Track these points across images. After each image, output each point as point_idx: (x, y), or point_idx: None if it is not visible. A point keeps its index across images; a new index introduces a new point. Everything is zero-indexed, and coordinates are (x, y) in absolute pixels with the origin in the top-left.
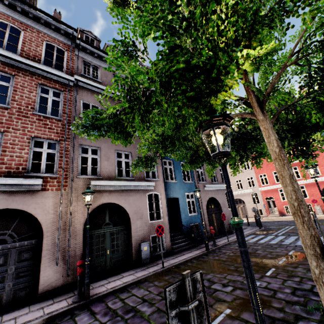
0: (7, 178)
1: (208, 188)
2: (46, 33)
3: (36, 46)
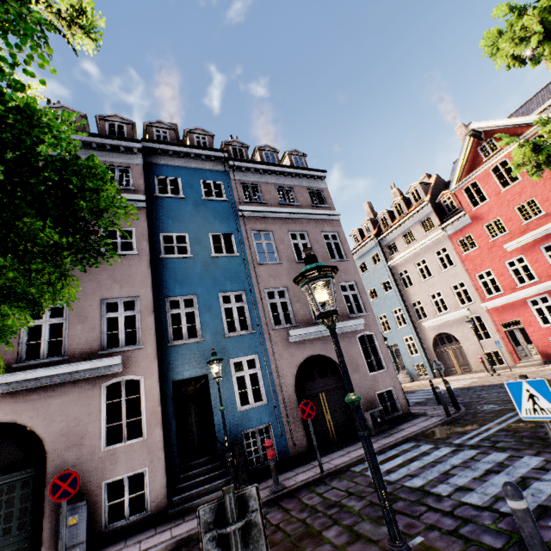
0: None
1: (301, 336)
2: None
3: None
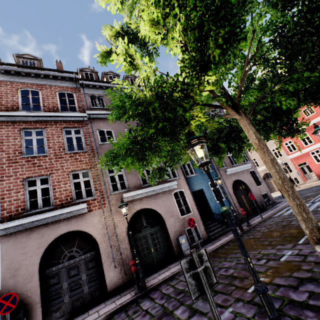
0: (62, 209)
1: (230, 172)
2: (56, 85)
3: (52, 98)
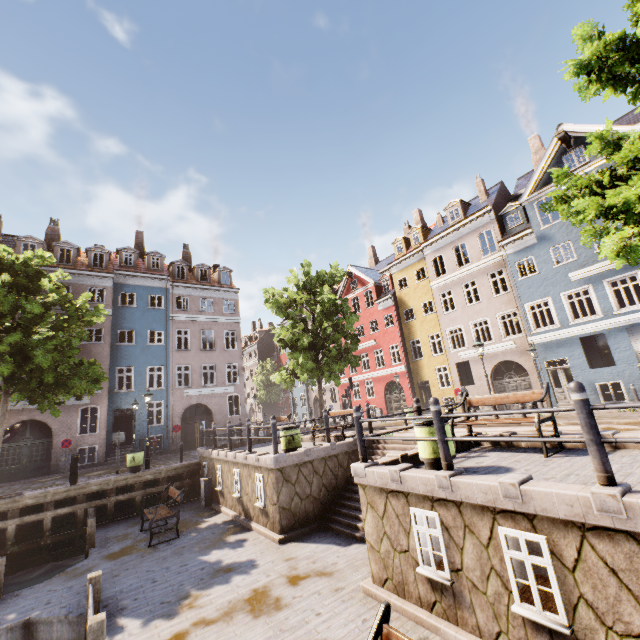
0: None
1: (192, 393)
2: None
3: None
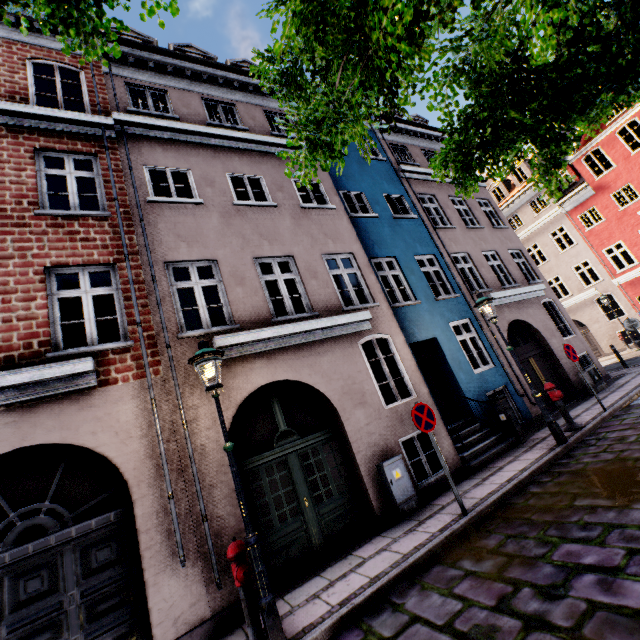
0: (3, 374)
1: (498, 300)
2: (26, 42)
3: (11, 72)
